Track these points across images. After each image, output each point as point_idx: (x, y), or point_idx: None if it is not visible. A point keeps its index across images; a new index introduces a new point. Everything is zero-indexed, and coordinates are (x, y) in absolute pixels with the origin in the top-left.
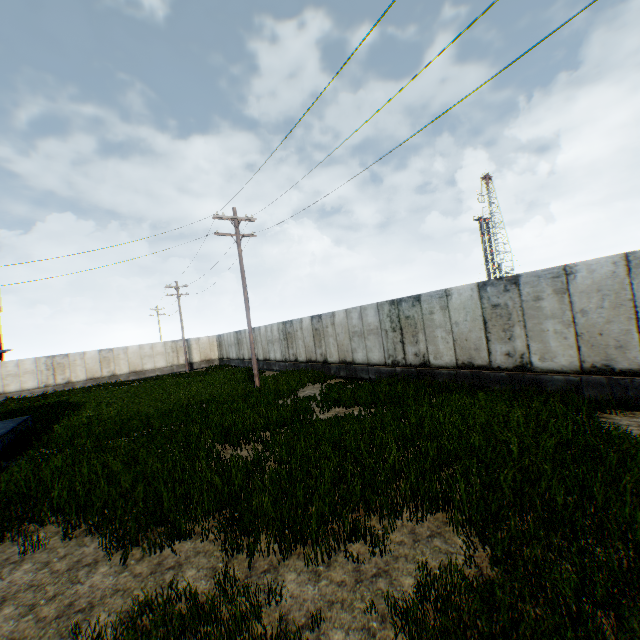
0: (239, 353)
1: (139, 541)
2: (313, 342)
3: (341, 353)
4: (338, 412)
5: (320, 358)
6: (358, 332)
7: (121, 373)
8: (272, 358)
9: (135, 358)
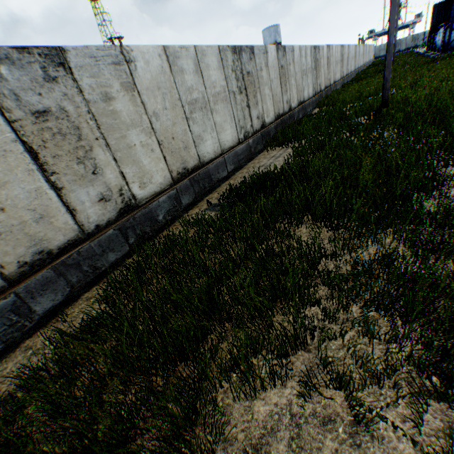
0: None
1: None
2: (281, 87)
3: (299, 94)
4: None
5: (287, 107)
6: (305, 71)
7: None
8: (212, 152)
9: None
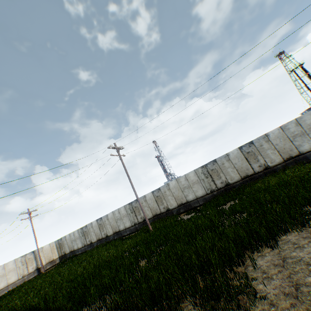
0: (85, 241)
1: (304, 222)
2: (156, 204)
3: (178, 201)
4: (224, 207)
5: (164, 210)
6: (186, 186)
7: None
8: (122, 228)
9: None
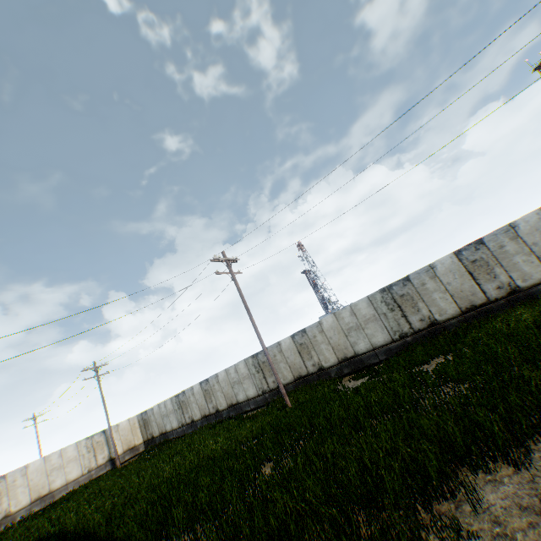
0: (184, 418)
1: None
2: (300, 357)
3: (339, 353)
4: (425, 368)
5: (313, 369)
6: (354, 326)
7: (18, 507)
8: (242, 399)
9: (39, 477)
